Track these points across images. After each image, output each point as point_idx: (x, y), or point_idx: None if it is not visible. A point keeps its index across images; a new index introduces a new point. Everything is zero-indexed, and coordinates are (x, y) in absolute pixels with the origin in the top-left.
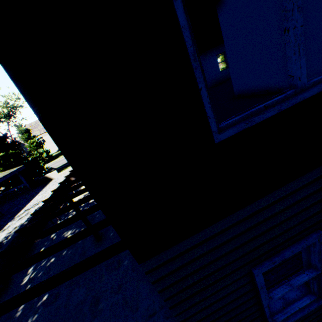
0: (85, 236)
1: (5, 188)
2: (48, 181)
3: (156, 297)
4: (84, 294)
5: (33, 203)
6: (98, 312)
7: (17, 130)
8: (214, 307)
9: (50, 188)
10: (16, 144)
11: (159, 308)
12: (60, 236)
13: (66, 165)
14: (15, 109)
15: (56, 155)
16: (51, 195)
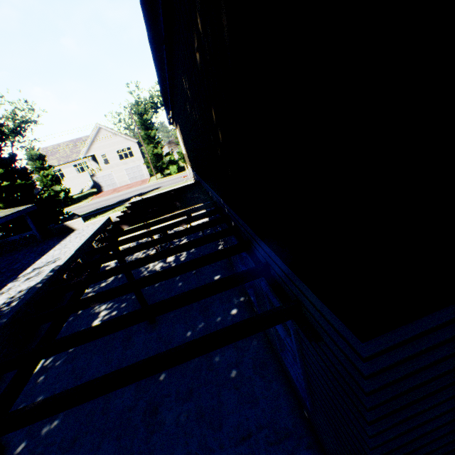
0: (183, 304)
1: (2, 234)
2: (68, 232)
3: (250, 411)
4: (133, 397)
5: (47, 259)
6: (158, 425)
7: (27, 154)
8: (422, 429)
9: (72, 242)
10: (27, 172)
11: (256, 428)
12: (88, 310)
13: (95, 213)
14: (25, 124)
15: (78, 198)
16: (76, 252)
